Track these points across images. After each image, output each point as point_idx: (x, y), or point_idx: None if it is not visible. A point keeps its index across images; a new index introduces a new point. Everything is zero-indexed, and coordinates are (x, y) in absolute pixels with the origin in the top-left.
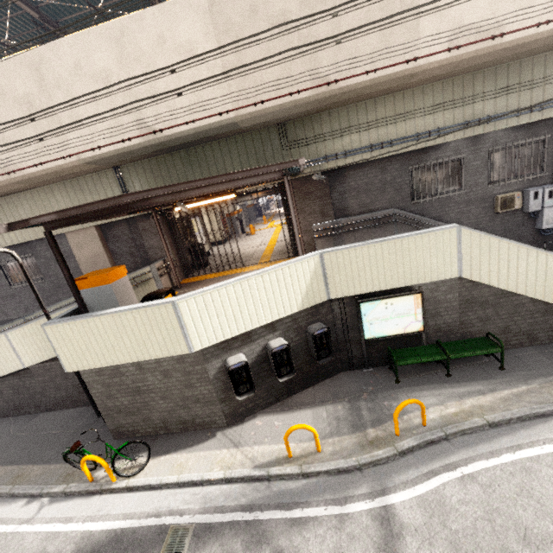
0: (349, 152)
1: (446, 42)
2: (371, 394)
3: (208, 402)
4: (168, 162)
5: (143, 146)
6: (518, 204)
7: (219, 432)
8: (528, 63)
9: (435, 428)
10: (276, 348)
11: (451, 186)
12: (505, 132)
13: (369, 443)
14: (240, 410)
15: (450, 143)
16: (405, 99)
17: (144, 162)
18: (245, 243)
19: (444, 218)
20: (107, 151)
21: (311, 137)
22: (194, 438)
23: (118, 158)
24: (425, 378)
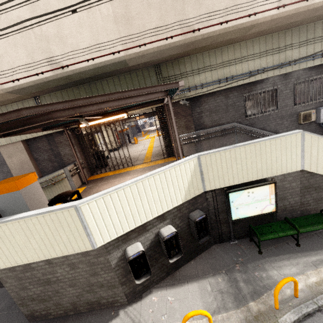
0: (204, 84)
1: (276, 2)
2: (242, 265)
3: (111, 285)
4: (76, 93)
5: (54, 78)
6: (313, 118)
7: (121, 310)
8: (319, 25)
9: (307, 299)
10: (167, 236)
11: (269, 107)
12: (304, 71)
13: (254, 319)
14: (138, 288)
15: (269, 79)
16: (241, 48)
17: (57, 93)
18: (132, 149)
19: (267, 128)
20: (24, 82)
21: (178, 74)
22: (100, 318)
23: (35, 89)
24: (280, 248)
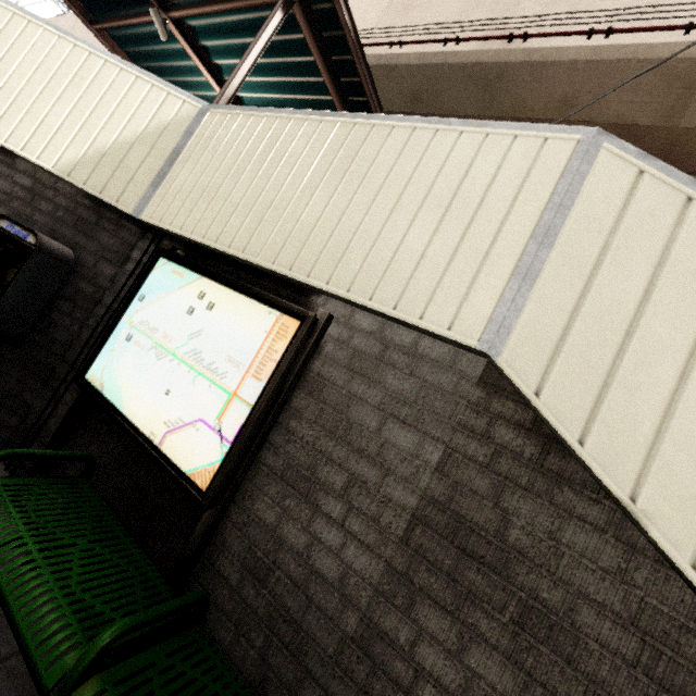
0: None
1: None
2: None
3: None
4: None
5: None
6: None
7: None
8: None
9: None
10: None
11: None
12: None
13: None
14: None
15: None
16: None
17: None
18: None
19: None
20: None
21: None
22: None
23: None
24: None
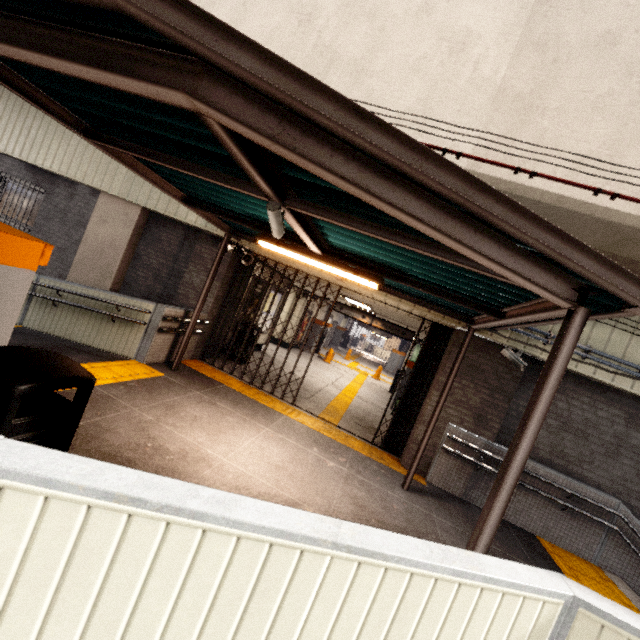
0: (597, 353)
1: None
2: None
3: None
4: None
5: None
6: None
7: None
8: None
9: None
10: None
11: None
12: None
13: None
14: None
15: None
16: None
17: None
18: (313, 367)
19: None
20: None
21: None
22: None
23: None
24: None
